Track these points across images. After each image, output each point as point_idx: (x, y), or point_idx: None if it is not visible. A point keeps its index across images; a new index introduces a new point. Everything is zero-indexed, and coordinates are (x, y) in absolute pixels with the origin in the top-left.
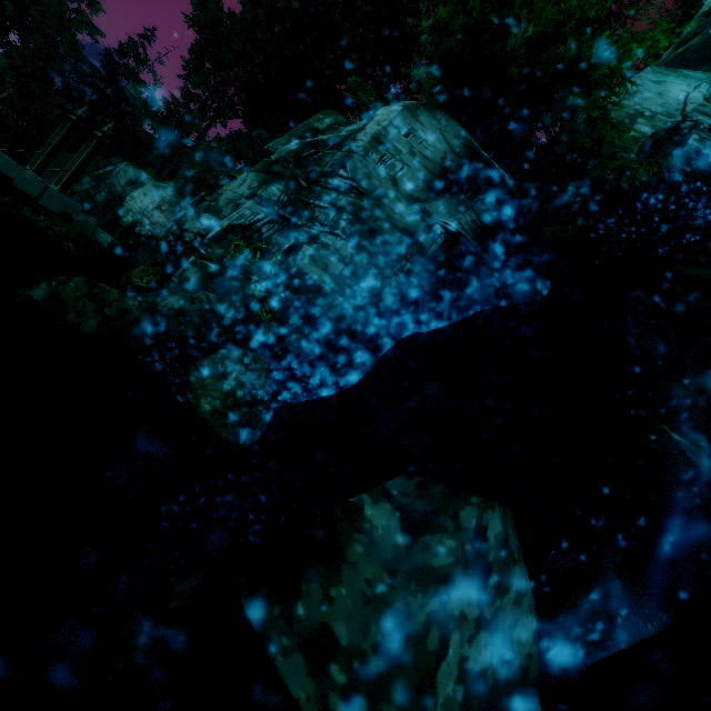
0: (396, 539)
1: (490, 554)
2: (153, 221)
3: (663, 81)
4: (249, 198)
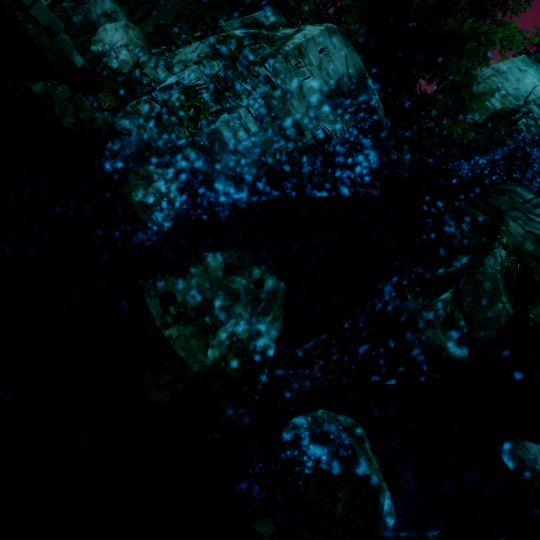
0: (218, 273)
1: (263, 295)
2: (120, 57)
3: (525, 70)
4: (196, 64)
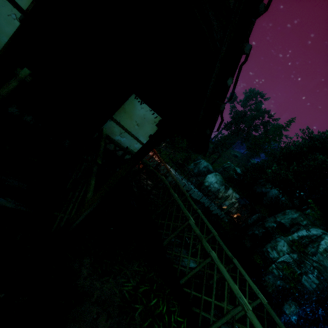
0: None
1: None
2: (214, 186)
3: None
4: (287, 254)
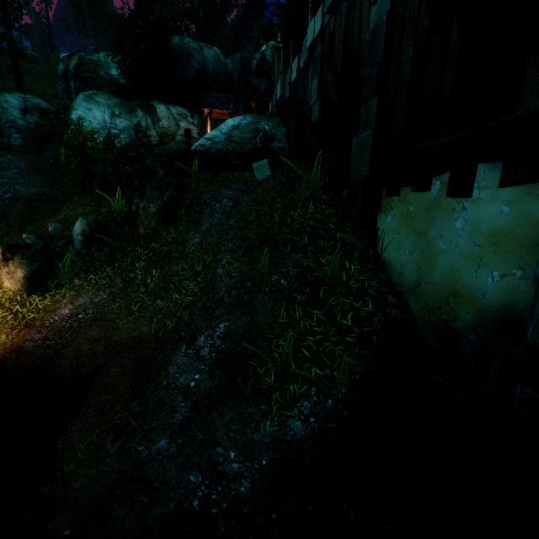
0: None
1: None
2: (121, 129)
3: None
4: None
